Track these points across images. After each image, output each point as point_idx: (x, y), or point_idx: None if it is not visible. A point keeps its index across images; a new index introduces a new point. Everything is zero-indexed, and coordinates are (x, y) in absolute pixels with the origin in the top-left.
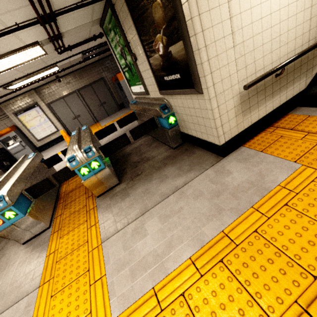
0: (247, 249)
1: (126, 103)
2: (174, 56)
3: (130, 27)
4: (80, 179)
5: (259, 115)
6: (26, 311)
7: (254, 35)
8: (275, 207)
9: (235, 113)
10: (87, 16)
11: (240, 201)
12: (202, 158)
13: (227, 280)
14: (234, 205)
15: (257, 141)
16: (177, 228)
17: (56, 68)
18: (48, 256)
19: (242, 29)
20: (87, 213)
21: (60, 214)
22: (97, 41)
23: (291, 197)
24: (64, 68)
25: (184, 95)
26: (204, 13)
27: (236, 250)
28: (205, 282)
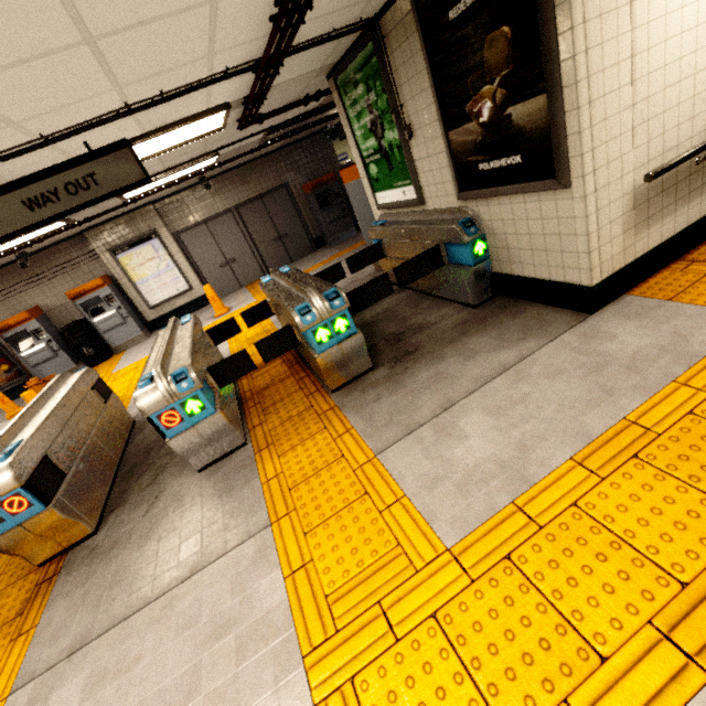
0: (681, 438)
1: (329, 237)
2: (517, 123)
3: (413, 76)
4: (277, 368)
5: (663, 235)
6: (261, 557)
7: (667, 87)
8: None
9: (622, 227)
10: (320, 58)
11: (647, 376)
12: (545, 319)
13: (653, 479)
14: (636, 382)
15: (655, 285)
16: (528, 422)
17: (214, 159)
18: (266, 483)
19: (648, 77)
20: (321, 417)
21: (258, 424)
22: (302, 108)
23: None
24: (221, 160)
25: (522, 196)
26: (593, 48)
27: (659, 441)
28: (613, 485)
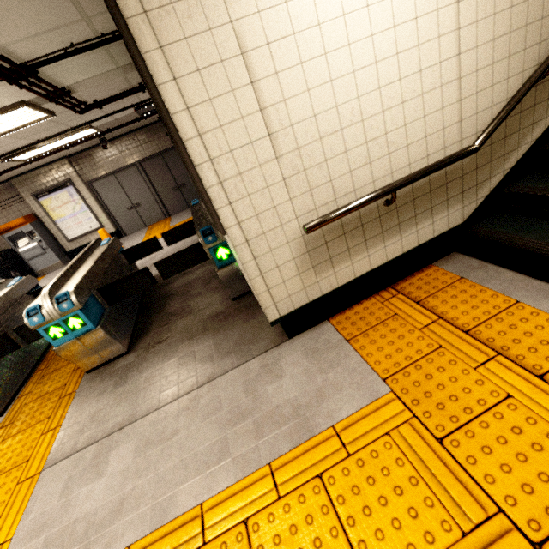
0: None
1: None
2: None
3: None
4: None
5: (356, 271)
6: None
7: (324, 136)
8: (301, 477)
9: (296, 269)
10: (104, 62)
11: (260, 445)
12: (260, 332)
13: None
14: (247, 451)
15: (354, 315)
16: (148, 473)
17: (92, 129)
18: None
19: (293, 128)
20: (59, 401)
21: (27, 393)
22: None
23: (336, 461)
24: (110, 127)
25: None
26: (199, 104)
27: None
28: None
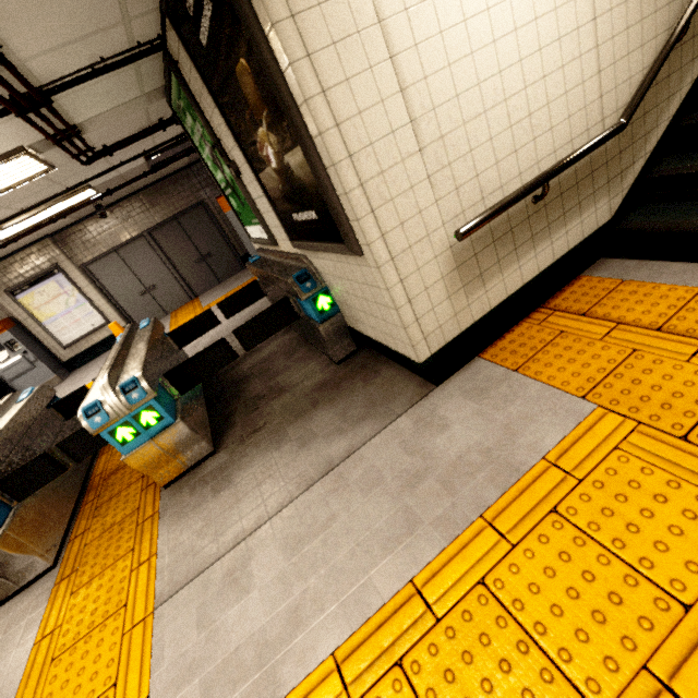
0: (458, 632)
1: None
2: (297, 174)
3: (213, 109)
4: None
5: (508, 288)
6: None
7: (468, 120)
8: (530, 518)
9: (445, 291)
10: (128, 87)
11: (458, 501)
12: (393, 388)
13: None
14: (444, 511)
15: (510, 344)
16: (316, 570)
17: (90, 190)
18: (38, 644)
19: (435, 112)
20: (137, 528)
21: (82, 532)
22: (173, 131)
23: (567, 490)
24: (110, 188)
25: (334, 254)
26: (335, 86)
27: (433, 635)
28: None
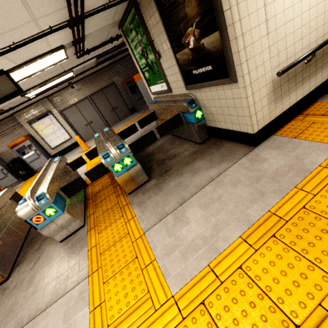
0: (298, 224)
1: (137, 107)
2: (207, 47)
3: (155, 25)
4: (105, 180)
5: (290, 103)
6: (81, 297)
7: (286, 22)
8: (320, 185)
9: (267, 101)
10: (109, 18)
11: (282, 184)
12: (233, 150)
13: (283, 251)
14: (276, 188)
15: (288, 129)
16: (220, 212)
17: (71, 73)
18: (90, 250)
19: (275, 17)
20: (121, 209)
21: (92, 213)
22: (112, 44)
23: None
24: (77, 73)
25: (215, 87)
26: (241, 2)
27: (286, 226)
28: (261, 255)
